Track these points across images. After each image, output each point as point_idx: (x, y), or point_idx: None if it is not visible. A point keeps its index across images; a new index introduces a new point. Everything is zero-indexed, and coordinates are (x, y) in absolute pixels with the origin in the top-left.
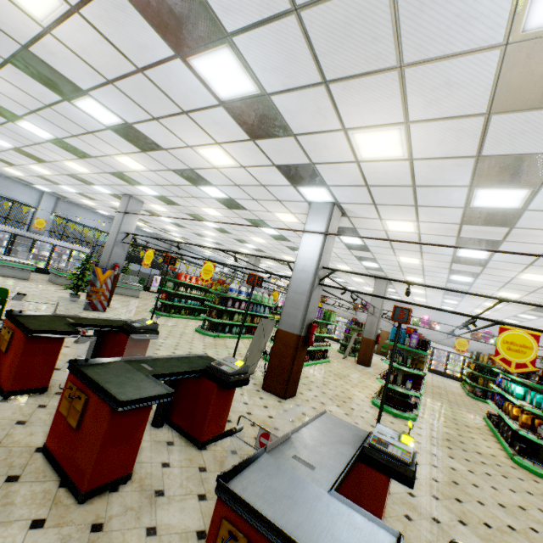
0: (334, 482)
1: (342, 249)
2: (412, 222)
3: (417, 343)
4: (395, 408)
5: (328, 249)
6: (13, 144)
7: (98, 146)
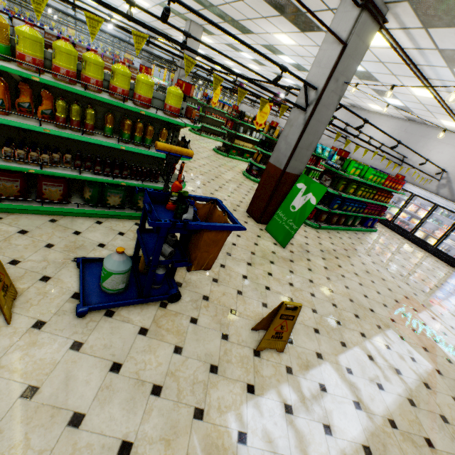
0: None
1: None
2: None
3: None
4: None
5: None
6: None
7: None
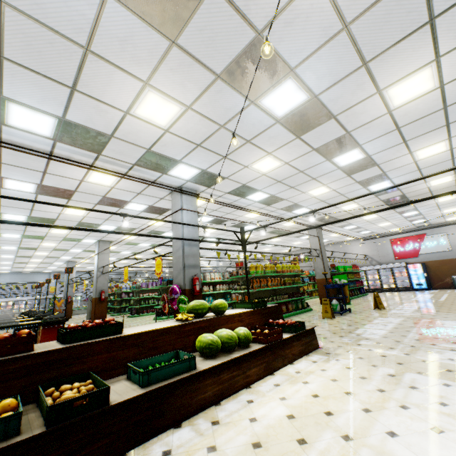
0: (3, 320)
1: (157, 247)
2: (126, 236)
3: (160, 283)
4: (159, 316)
5: (104, 258)
6: (11, 262)
7: (26, 253)
